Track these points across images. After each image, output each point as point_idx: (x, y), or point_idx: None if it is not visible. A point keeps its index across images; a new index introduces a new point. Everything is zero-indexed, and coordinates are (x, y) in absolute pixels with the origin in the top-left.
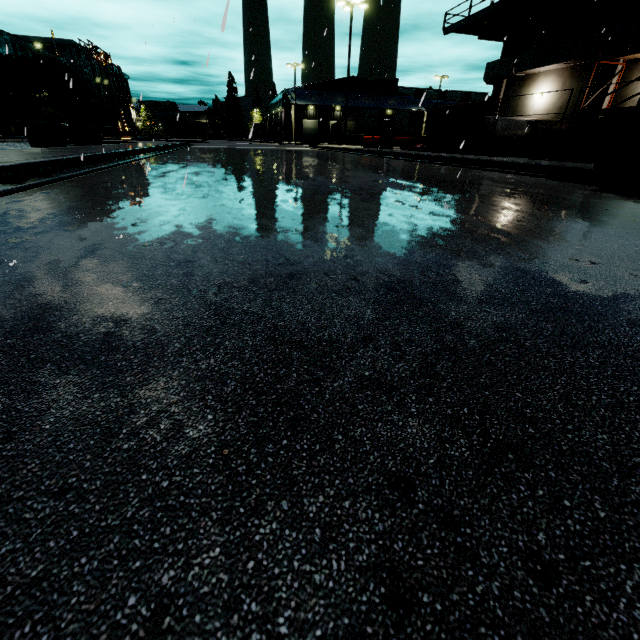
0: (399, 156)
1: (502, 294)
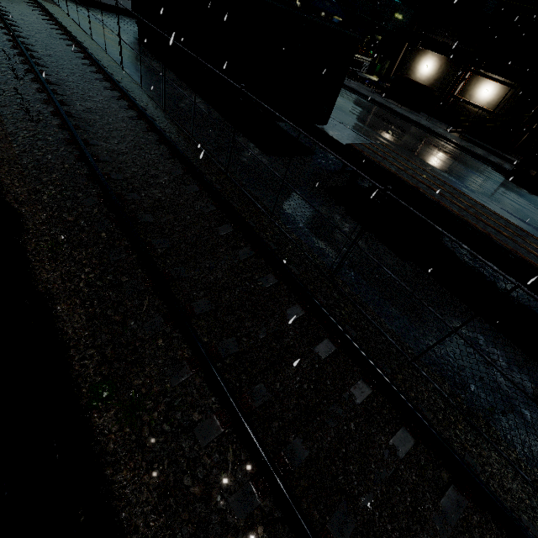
0: (387, 109)
1: None
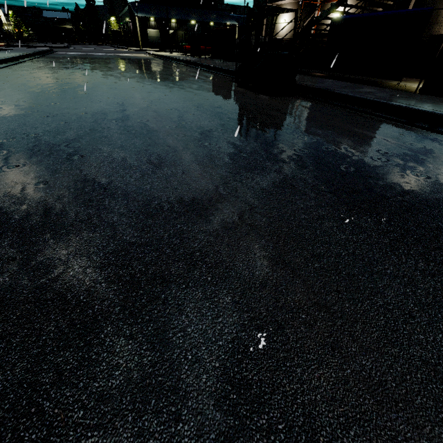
0: (189, 63)
1: (95, 116)
